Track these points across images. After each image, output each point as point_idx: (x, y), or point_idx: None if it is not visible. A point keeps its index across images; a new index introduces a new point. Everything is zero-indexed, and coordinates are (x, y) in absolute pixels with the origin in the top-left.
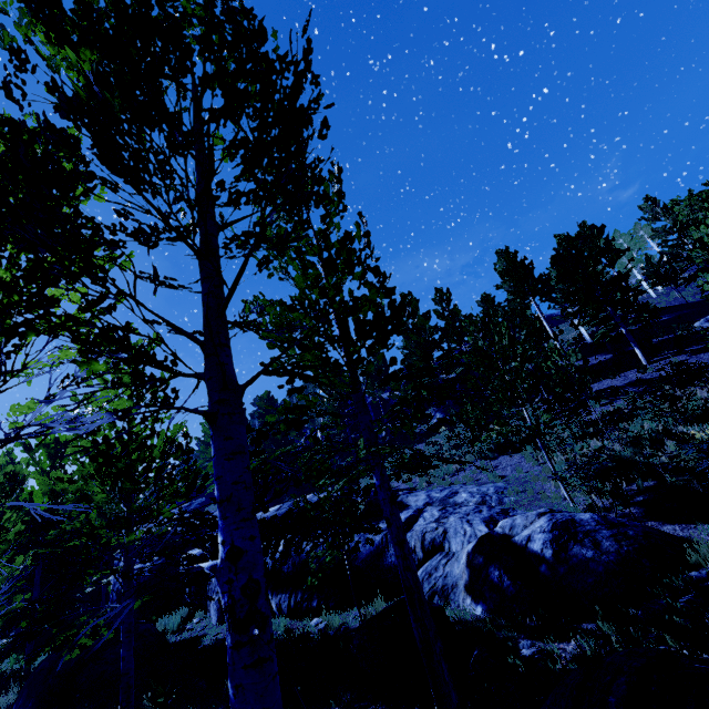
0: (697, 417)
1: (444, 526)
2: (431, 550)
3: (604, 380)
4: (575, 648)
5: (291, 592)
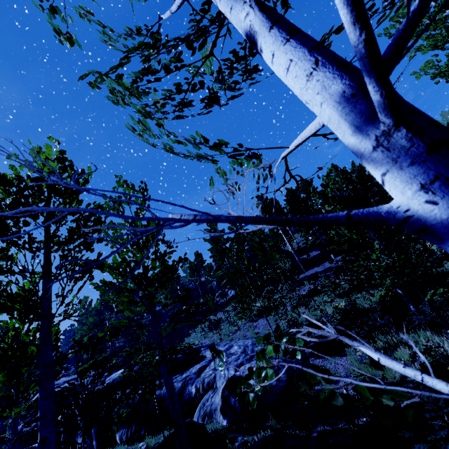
0: (345, 292)
1: (215, 373)
2: (207, 388)
3: (314, 267)
4: (259, 437)
5: (128, 427)
